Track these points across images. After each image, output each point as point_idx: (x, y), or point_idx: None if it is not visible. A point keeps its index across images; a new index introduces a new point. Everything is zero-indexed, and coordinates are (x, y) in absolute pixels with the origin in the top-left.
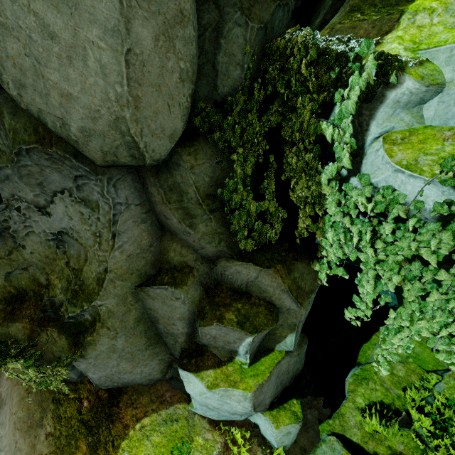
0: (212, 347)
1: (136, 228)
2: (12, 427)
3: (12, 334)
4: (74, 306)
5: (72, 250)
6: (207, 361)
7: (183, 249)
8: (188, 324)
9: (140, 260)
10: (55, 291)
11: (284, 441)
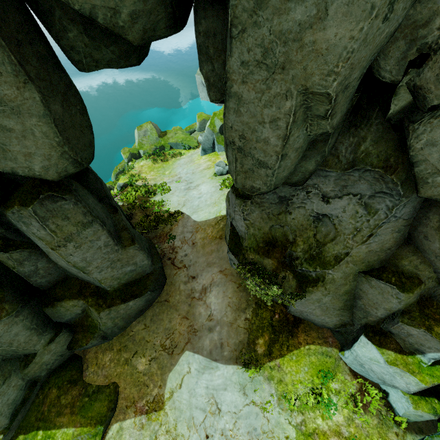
0: (399, 337)
1: (389, 234)
2: (226, 303)
3: (264, 264)
4: (309, 265)
5: (323, 228)
6: (389, 344)
7: (422, 265)
8: (388, 314)
9: (374, 256)
10: (297, 249)
11: (411, 416)
